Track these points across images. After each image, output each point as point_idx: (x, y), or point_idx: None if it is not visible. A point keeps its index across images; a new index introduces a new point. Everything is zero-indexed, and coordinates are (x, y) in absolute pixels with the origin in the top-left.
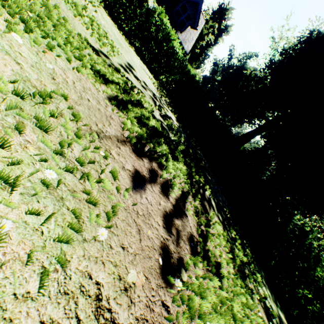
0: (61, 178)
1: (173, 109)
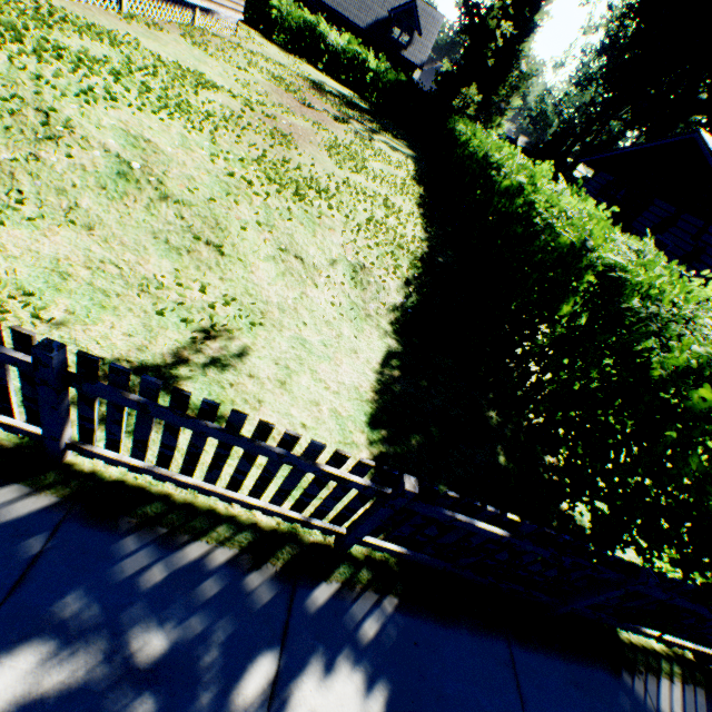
0: (290, 77)
1: (371, 107)
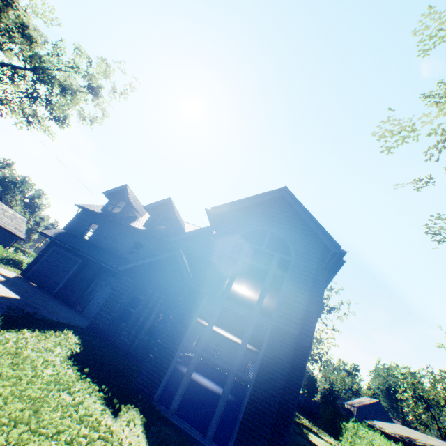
0: None
1: None
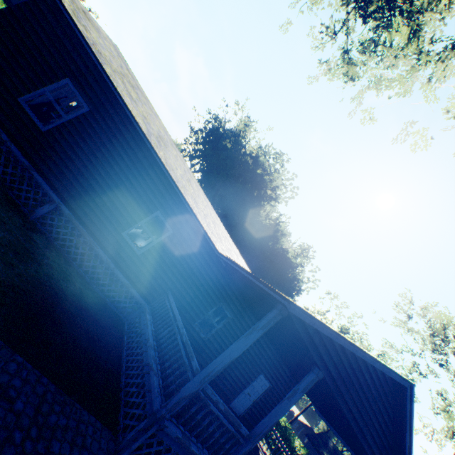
0: None
1: None
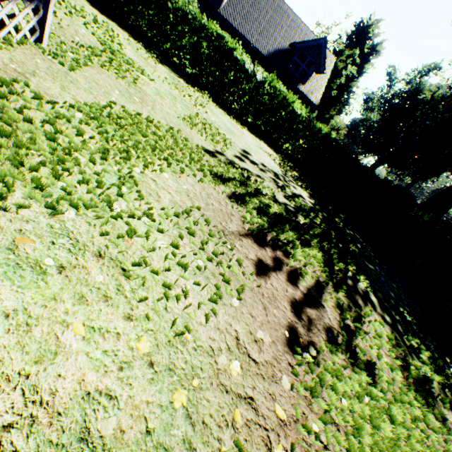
0: (205, 265)
1: (304, 183)
